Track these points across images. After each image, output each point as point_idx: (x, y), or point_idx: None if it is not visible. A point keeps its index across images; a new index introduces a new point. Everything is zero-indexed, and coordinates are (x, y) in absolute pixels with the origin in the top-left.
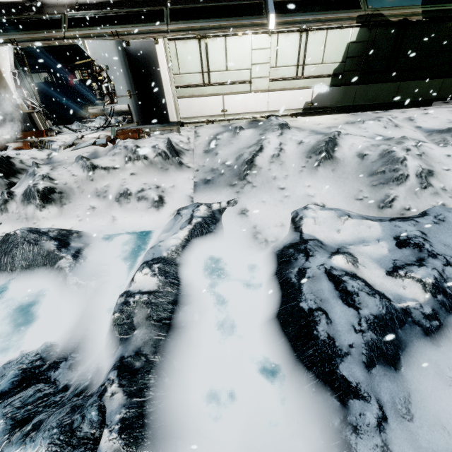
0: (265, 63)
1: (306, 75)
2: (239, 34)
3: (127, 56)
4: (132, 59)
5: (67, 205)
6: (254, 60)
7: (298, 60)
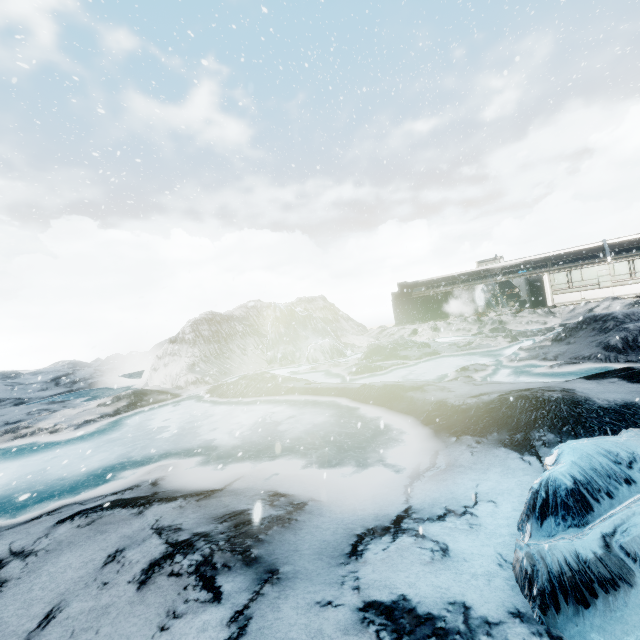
0: (607, 275)
1: (638, 277)
2: (588, 266)
3: (528, 282)
4: (530, 282)
5: (506, 326)
6: (599, 275)
7: (629, 271)
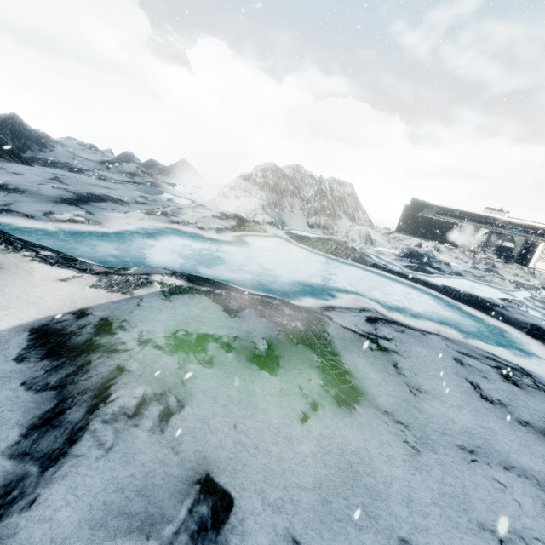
0: None
1: None
2: None
3: (526, 243)
4: (527, 244)
5: (496, 270)
6: None
7: None
